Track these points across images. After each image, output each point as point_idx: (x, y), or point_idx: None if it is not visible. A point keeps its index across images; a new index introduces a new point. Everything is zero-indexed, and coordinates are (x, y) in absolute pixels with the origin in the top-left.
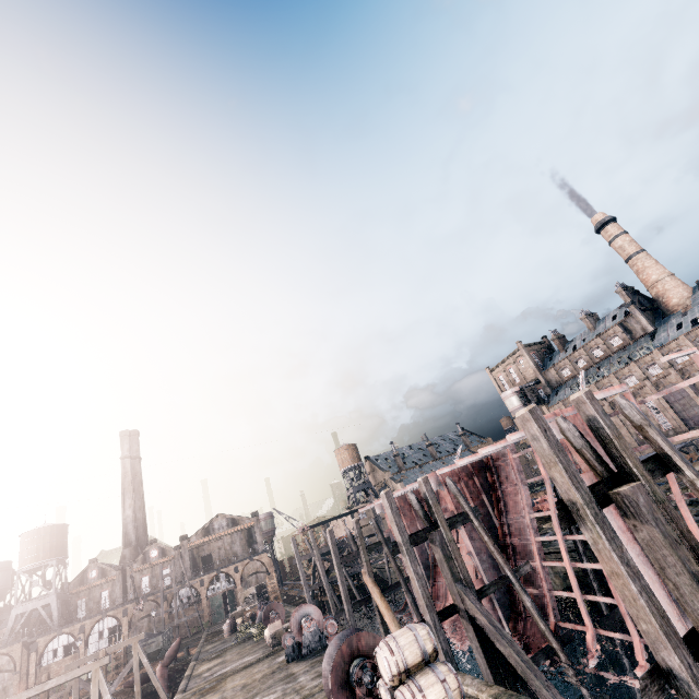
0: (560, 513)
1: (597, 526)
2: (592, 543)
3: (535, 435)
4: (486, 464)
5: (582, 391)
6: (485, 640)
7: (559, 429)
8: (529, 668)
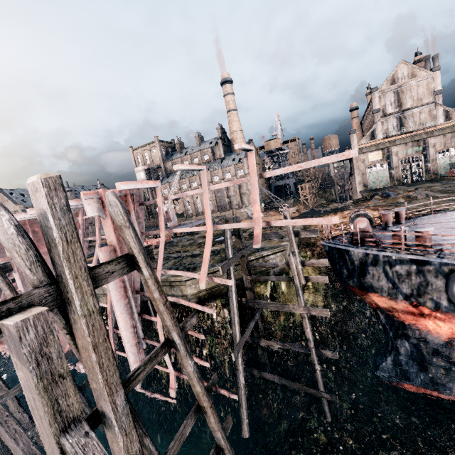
0: None
1: None
2: None
3: None
4: None
5: (42, 175)
6: None
7: None
8: None
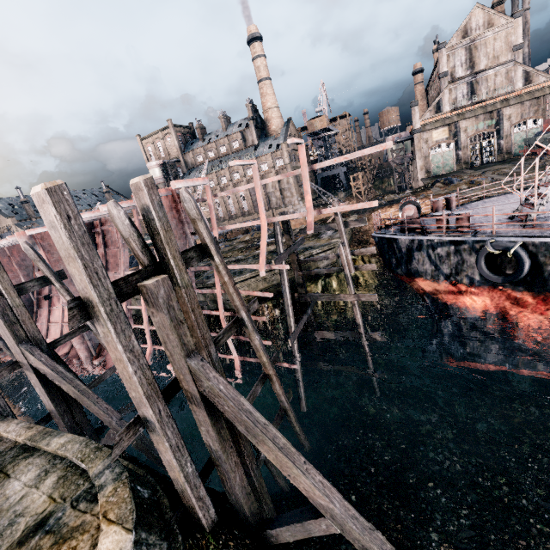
0: (72, 313)
1: (109, 323)
2: (103, 336)
3: (54, 222)
4: (96, 227)
5: (143, 177)
6: (51, 381)
7: (110, 215)
8: (84, 395)
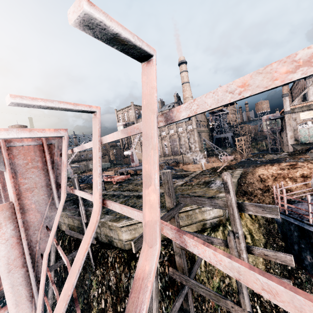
0: None
1: None
2: None
3: None
4: None
5: None
6: None
7: None
8: None
